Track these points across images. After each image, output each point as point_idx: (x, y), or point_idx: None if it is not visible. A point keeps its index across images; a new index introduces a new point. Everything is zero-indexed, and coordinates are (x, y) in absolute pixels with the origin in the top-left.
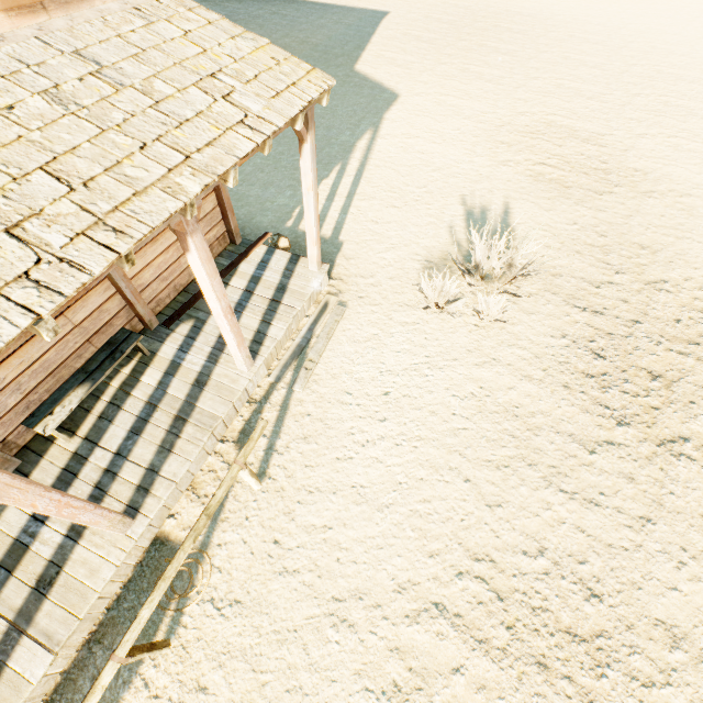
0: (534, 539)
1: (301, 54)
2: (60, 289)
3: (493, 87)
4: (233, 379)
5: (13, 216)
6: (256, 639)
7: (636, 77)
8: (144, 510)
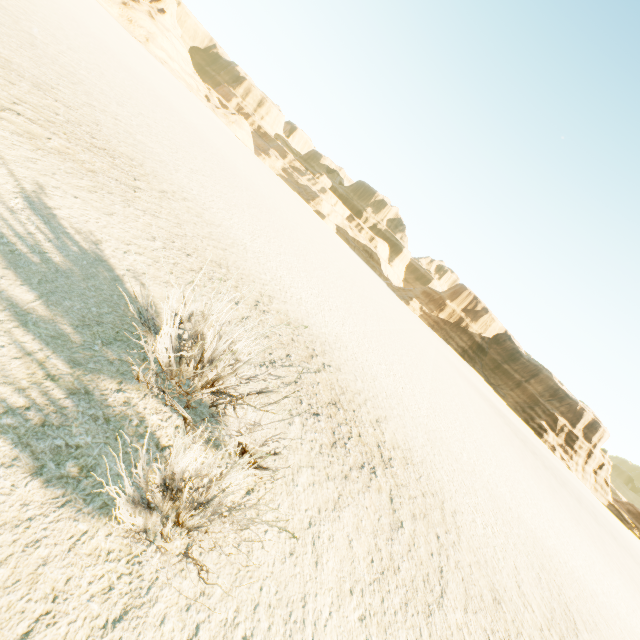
0: None
1: None
2: None
3: None
4: None
5: None
6: None
7: (7, 3)
8: None
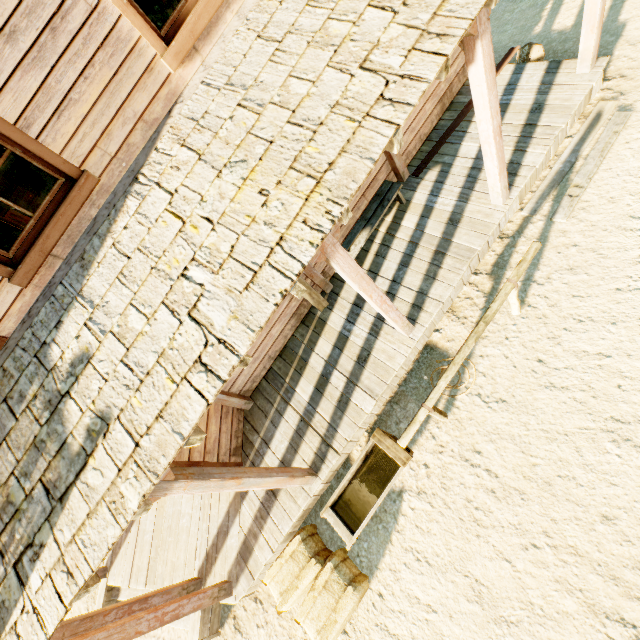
0: None
1: None
2: (407, 101)
3: None
4: (486, 214)
5: (361, 54)
6: (523, 432)
7: None
8: (419, 321)
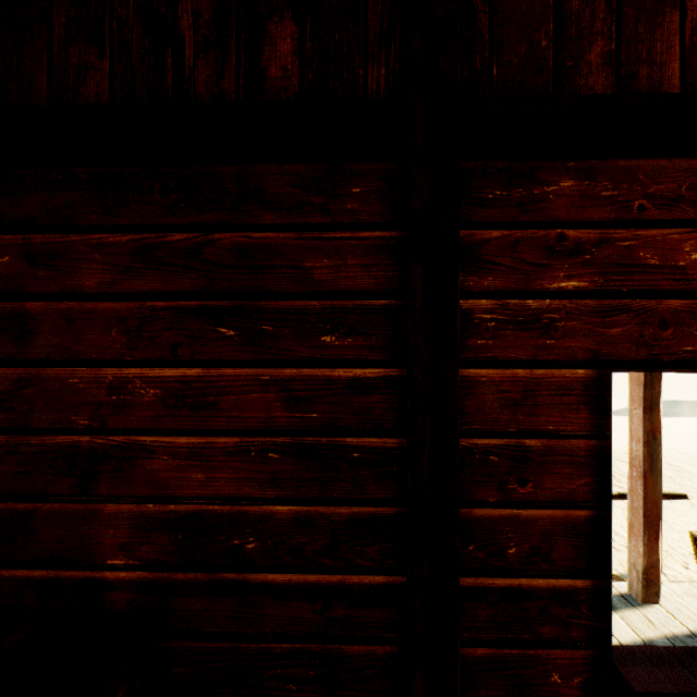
0: None
1: None
2: None
3: None
4: None
5: None
6: None
7: None
8: (613, 590)
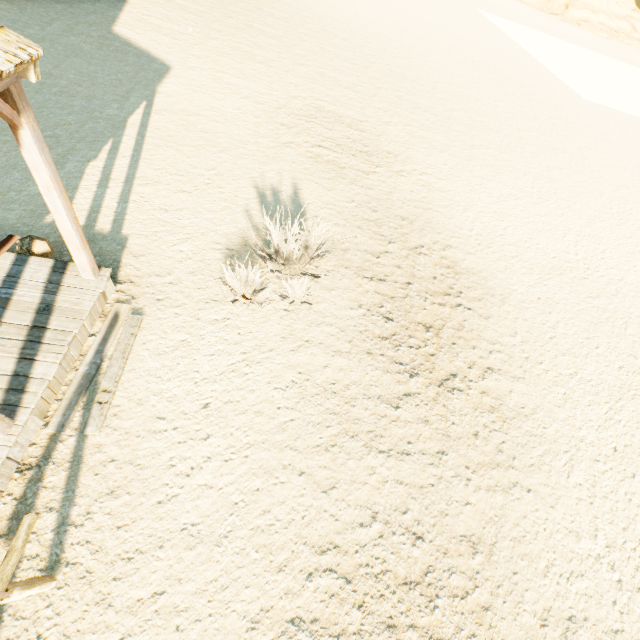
0: (367, 508)
1: (36, 2)
2: None
3: (266, 69)
4: None
5: None
6: None
7: (377, 73)
8: None
